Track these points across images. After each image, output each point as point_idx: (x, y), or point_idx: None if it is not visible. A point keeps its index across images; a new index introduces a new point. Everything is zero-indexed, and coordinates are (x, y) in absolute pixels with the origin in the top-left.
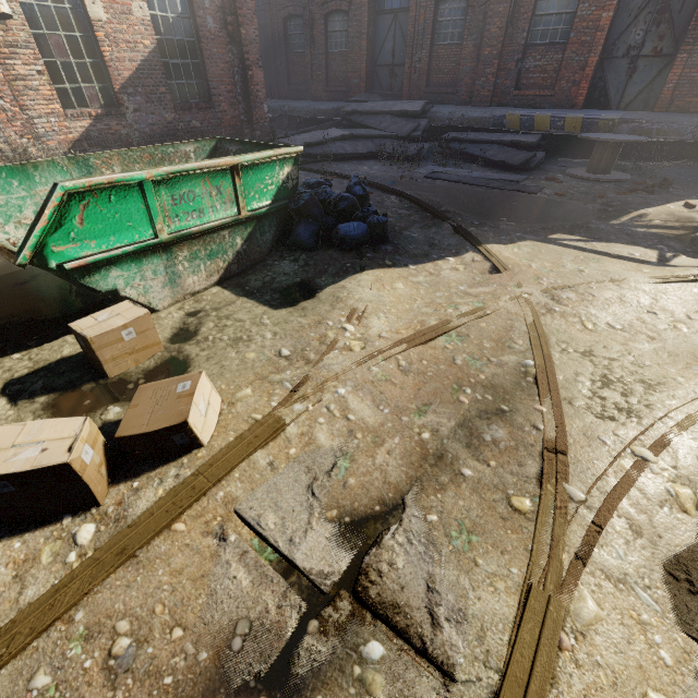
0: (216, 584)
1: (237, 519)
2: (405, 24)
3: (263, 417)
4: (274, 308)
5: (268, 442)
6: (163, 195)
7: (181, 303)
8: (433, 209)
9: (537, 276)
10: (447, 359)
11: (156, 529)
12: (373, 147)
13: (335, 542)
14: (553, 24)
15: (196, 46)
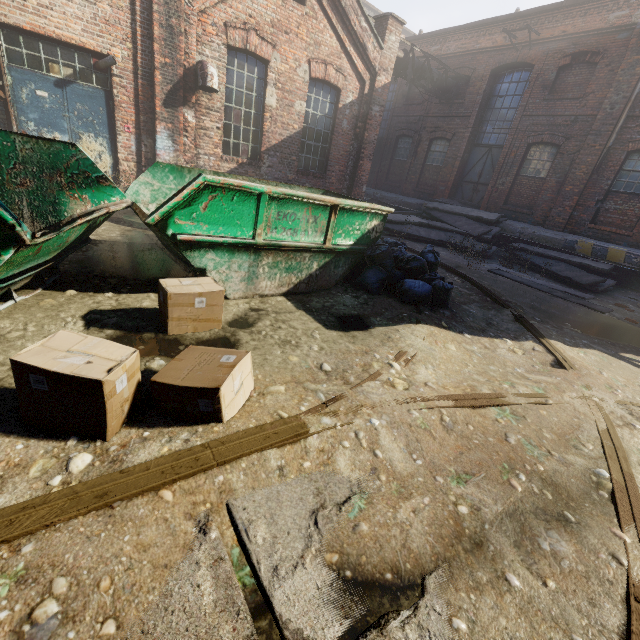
0: (175, 583)
1: (225, 515)
2: (496, 156)
3: (289, 416)
4: (327, 327)
5: (286, 444)
6: (272, 209)
7: (249, 299)
8: (494, 296)
9: (609, 385)
10: (498, 433)
11: (144, 486)
12: (444, 237)
13: (326, 597)
14: (639, 179)
15: (329, 136)
